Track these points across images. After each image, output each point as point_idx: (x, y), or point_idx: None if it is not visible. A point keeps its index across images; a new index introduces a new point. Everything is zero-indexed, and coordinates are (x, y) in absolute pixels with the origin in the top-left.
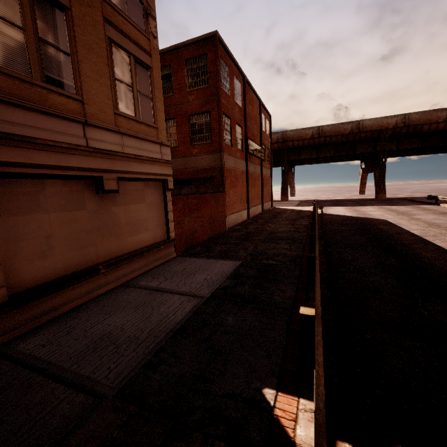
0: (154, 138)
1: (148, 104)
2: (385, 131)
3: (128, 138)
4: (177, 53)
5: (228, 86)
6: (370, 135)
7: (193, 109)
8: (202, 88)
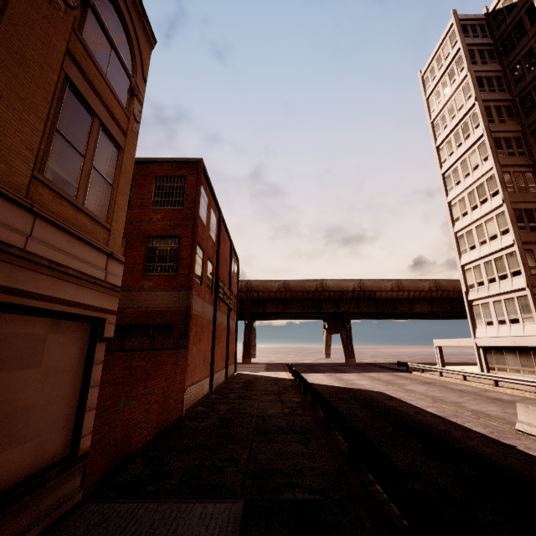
0: (101, 243)
1: (104, 190)
2: (346, 293)
3: (46, 226)
4: (146, 167)
5: (205, 215)
6: (333, 295)
7: (156, 230)
8: (173, 209)
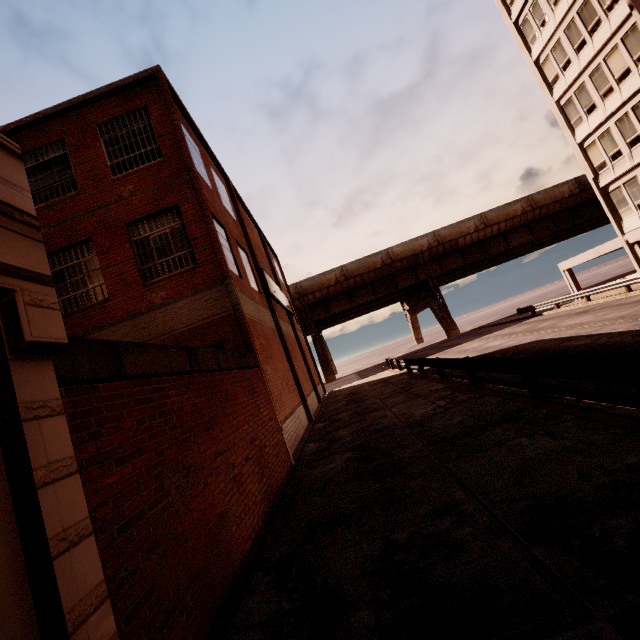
0: None
1: None
2: (421, 255)
3: None
4: (75, 116)
5: (204, 172)
6: (406, 262)
7: (134, 210)
8: (148, 166)
